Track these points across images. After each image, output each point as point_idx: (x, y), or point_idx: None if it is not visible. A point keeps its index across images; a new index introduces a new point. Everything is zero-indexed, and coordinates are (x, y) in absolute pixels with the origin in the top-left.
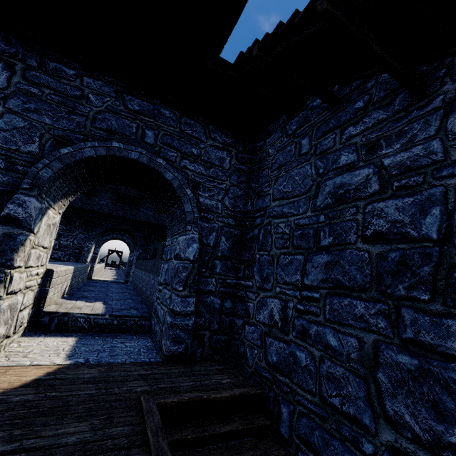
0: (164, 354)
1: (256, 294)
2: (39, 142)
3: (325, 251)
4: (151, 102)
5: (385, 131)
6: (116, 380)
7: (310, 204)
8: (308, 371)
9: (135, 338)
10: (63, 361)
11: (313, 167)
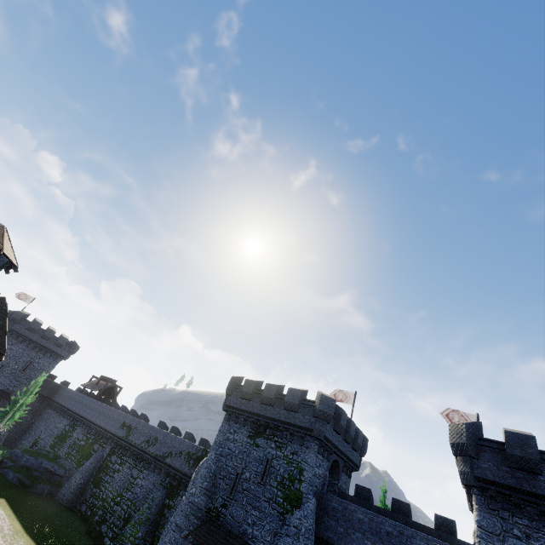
0: None
1: None
2: None
3: None
4: None
5: None
6: None
7: None
8: None
9: None
10: None
11: None
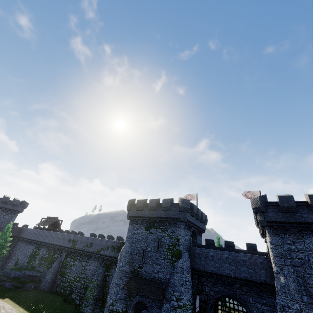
0: None
1: None
2: None
3: None
4: None
5: None
6: None
7: None
8: None
9: None
10: None
11: None
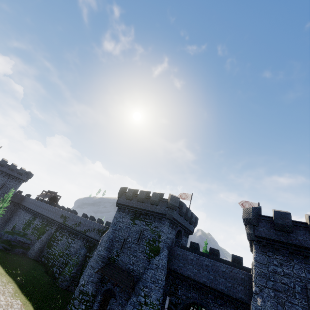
0: None
1: None
2: None
3: None
4: None
5: None
6: None
7: None
8: None
9: None
10: None
11: None
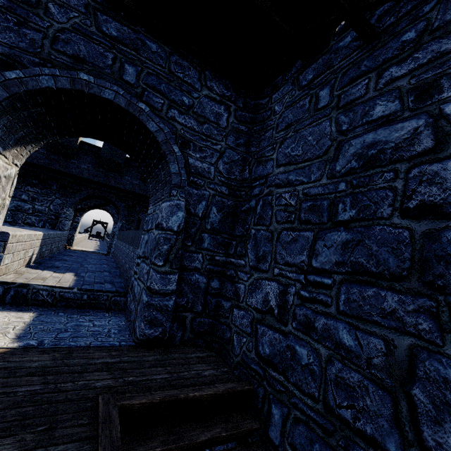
0: (137, 338)
1: (248, 275)
2: None
3: (343, 227)
4: (133, 28)
5: (450, 66)
6: (72, 370)
7: (326, 169)
8: (311, 371)
9: (106, 315)
10: (9, 343)
11: (334, 123)
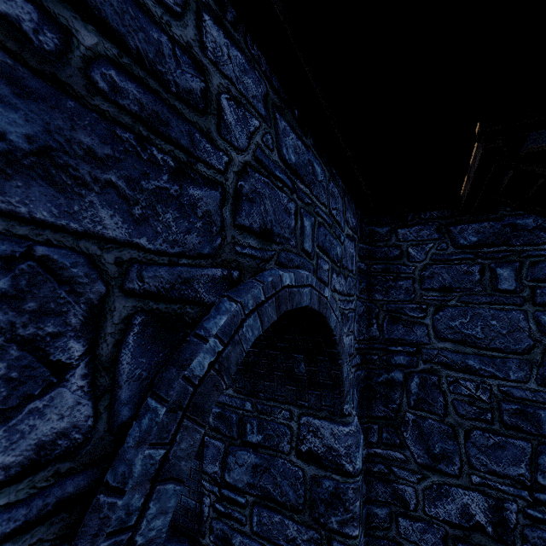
0: None
1: (418, 475)
2: (85, 357)
3: None
4: (305, 141)
5: None
6: None
7: (533, 372)
8: None
9: None
10: None
11: (533, 319)
